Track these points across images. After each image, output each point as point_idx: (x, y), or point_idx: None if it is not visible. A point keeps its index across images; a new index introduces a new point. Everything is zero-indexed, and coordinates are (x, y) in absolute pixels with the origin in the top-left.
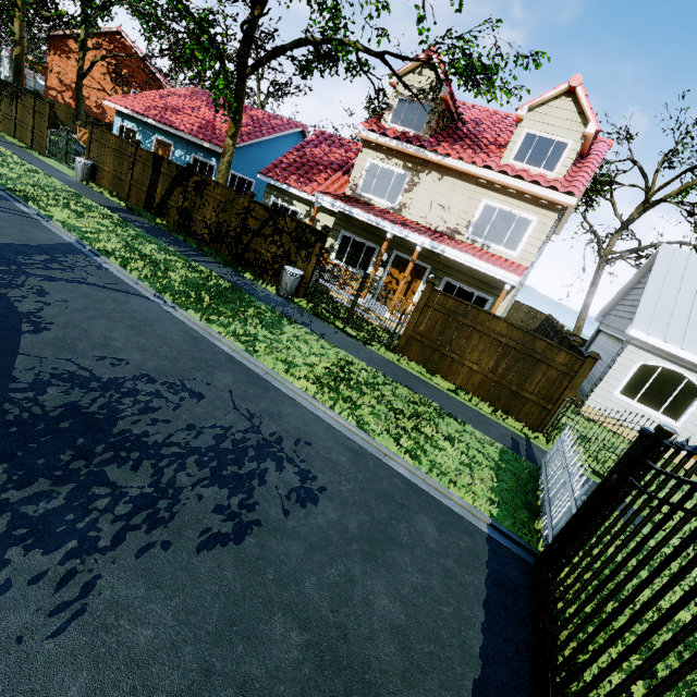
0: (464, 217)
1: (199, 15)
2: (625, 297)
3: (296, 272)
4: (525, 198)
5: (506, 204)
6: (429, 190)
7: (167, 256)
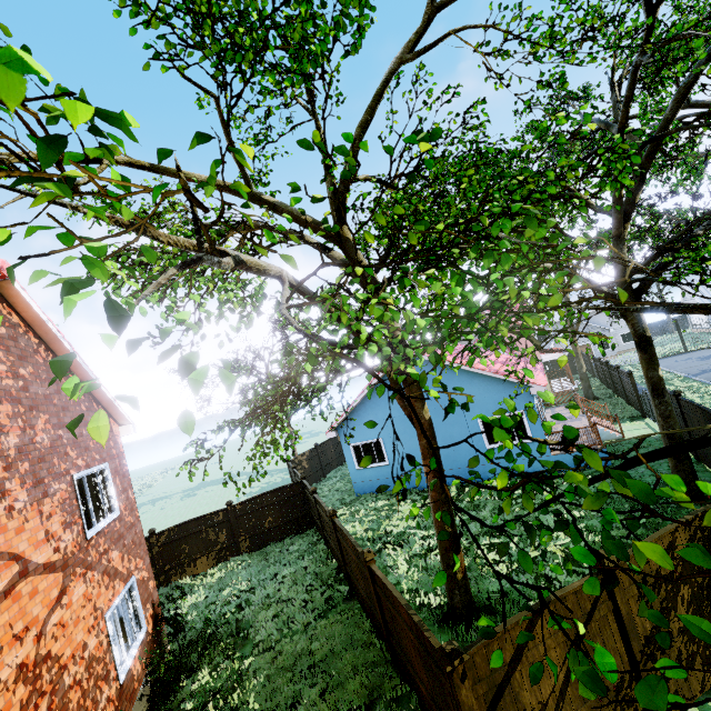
0: None
1: None
2: None
3: None
4: None
5: None
6: None
7: None
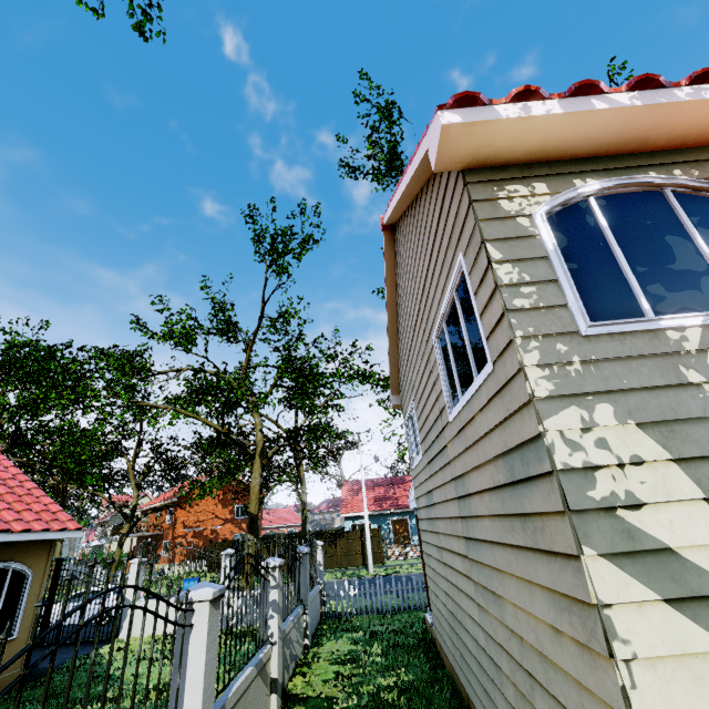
0: None
1: None
2: None
3: None
4: None
5: None
6: None
7: None
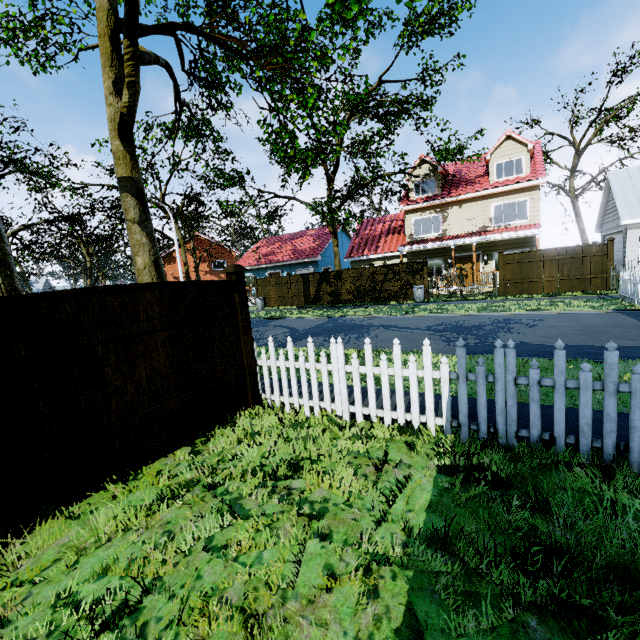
0: (485, 218)
1: (327, 201)
2: (606, 210)
3: (422, 286)
4: (515, 192)
5: (506, 200)
6: (456, 215)
7: (358, 309)
